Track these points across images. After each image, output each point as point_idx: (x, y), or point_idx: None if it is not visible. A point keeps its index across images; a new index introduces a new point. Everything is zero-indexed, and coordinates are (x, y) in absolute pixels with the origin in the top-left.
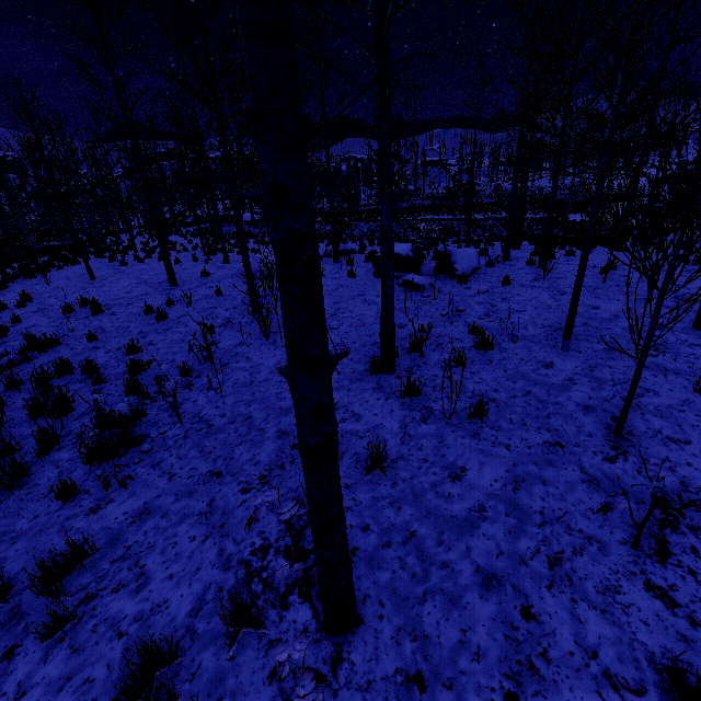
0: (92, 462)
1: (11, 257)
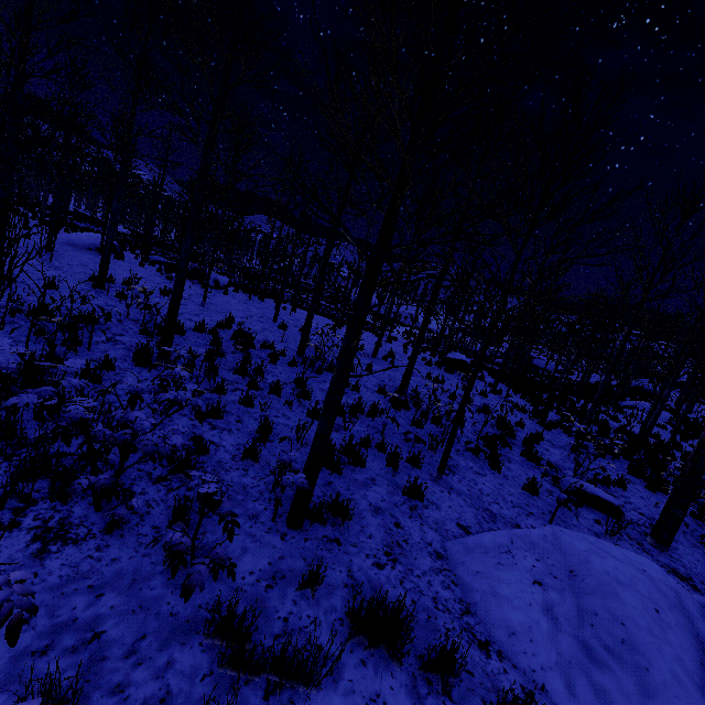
0: None
1: None
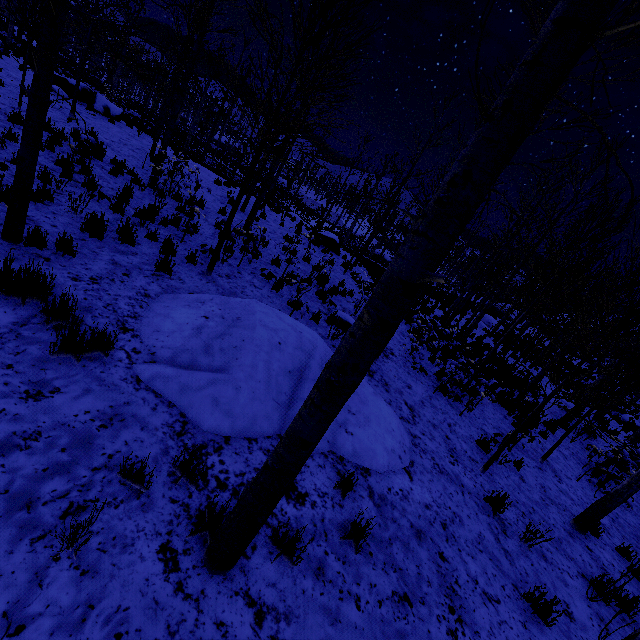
0: None
1: None
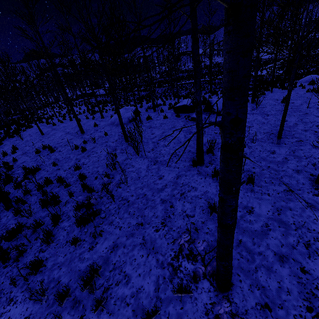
0: (80, 226)
1: None
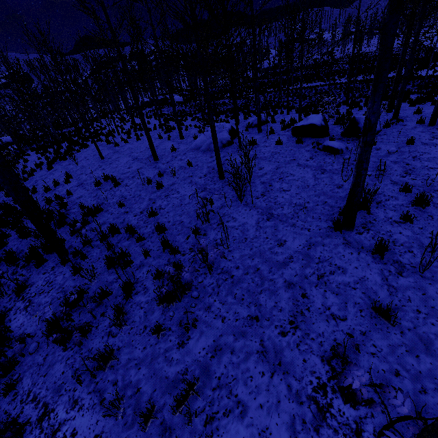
0: (163, 305)
1: (45, 145)
